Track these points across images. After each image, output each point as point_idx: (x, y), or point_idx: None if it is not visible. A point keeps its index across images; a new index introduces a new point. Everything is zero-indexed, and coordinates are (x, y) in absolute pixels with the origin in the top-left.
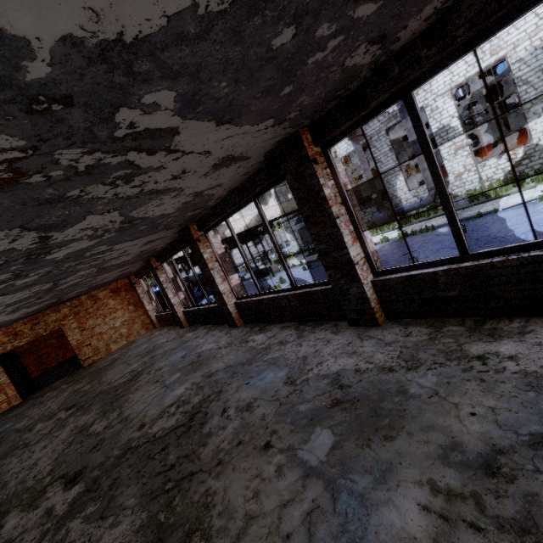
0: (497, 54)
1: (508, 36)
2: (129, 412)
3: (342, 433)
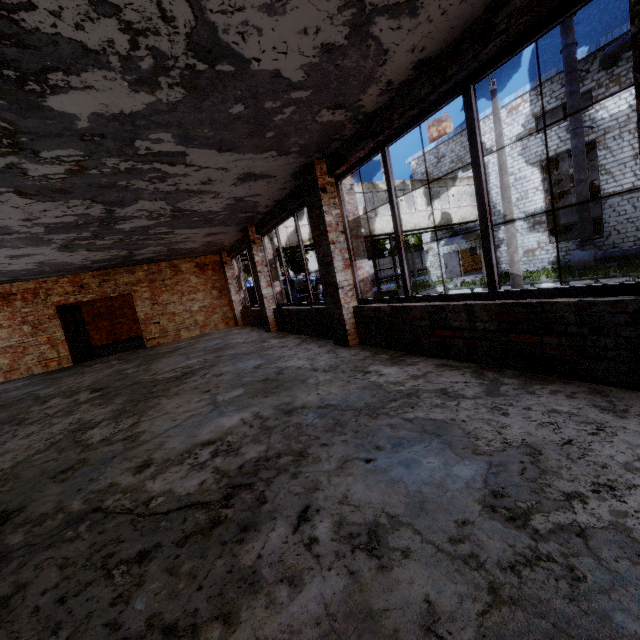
0: None
1: None
2: (145, 428)
3: None
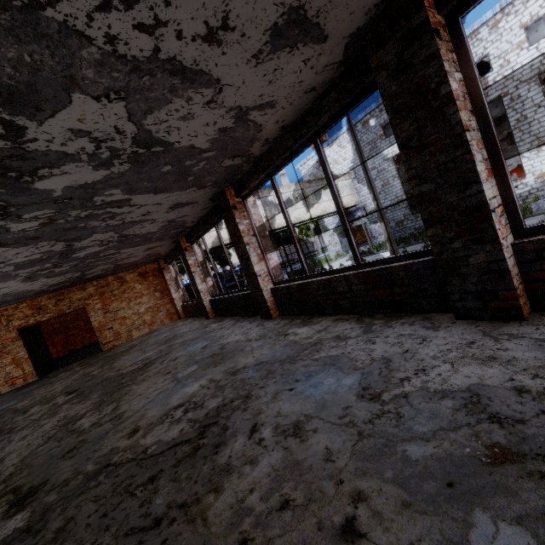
0: None
1: None
2: (125, 408)
3: None
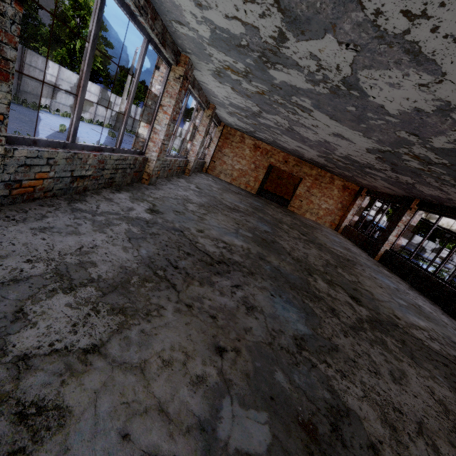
0: None
1: None
2: (370, 290)
3: None
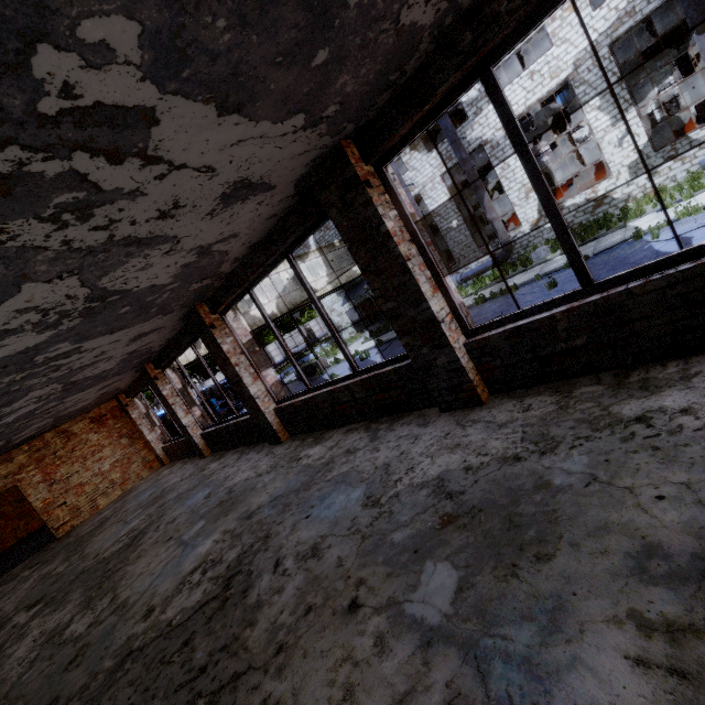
0: (558, 77)
1: (567, 56)
2: (128, 594)
3: (468, 564)
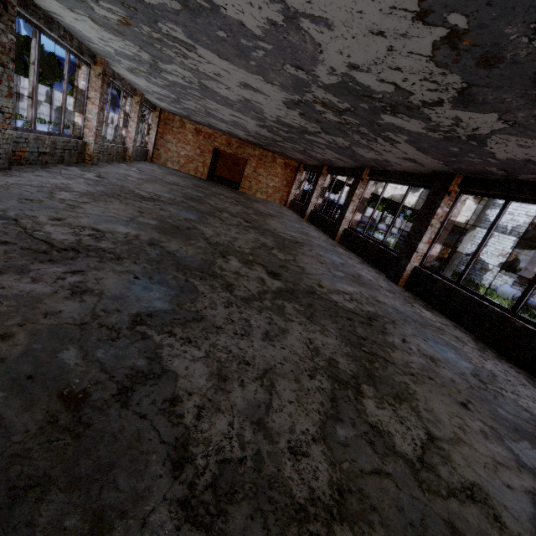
0: None
1: None
2: (269, 223)
3: (347, 277)
